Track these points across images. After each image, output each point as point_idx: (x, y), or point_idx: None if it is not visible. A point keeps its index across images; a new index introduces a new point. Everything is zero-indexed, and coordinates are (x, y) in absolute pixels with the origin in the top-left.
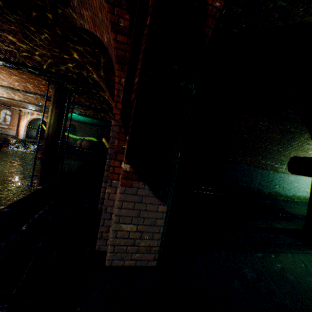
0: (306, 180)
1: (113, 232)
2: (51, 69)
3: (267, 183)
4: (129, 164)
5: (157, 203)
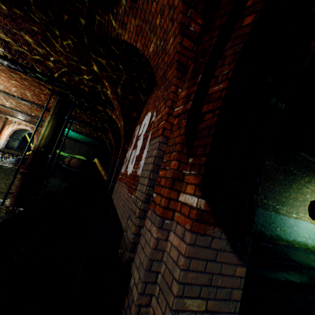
0: (305, 224)
1: (172, 314)
2: (62, 79)
3: (269, 225)
4: (204, 198)
5: (234, 262)
